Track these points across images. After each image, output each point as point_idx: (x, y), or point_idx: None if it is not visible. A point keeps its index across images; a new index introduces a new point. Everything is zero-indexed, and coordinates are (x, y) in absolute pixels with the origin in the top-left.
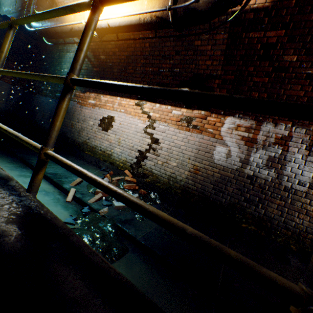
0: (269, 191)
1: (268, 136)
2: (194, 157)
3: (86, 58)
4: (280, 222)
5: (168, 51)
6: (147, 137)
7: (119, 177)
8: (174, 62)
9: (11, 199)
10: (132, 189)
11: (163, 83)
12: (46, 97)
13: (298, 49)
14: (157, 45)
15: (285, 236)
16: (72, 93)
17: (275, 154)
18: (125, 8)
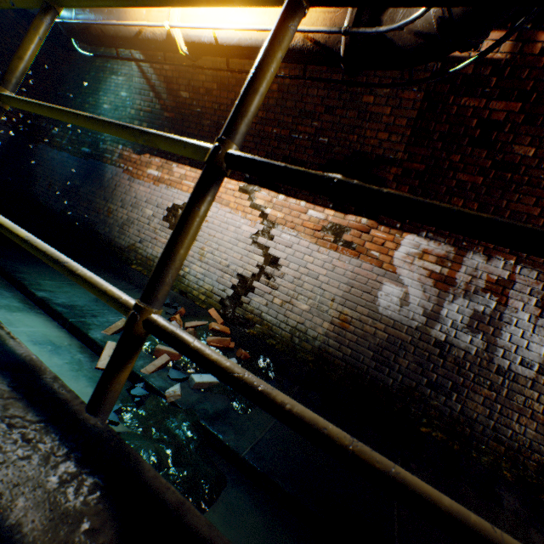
0: (471, 373)
1: (474, 275)
2: (342, 298)
3: (152, 91)
4: (487, 429)
5: (312, 104)
6: (257, 252)
7: (198, 322)
8: (320, 125)
9: (64, 448)
10: (223, 346)
11: (295, 158)
12: (60, 151)
13: (539, 137)
14: (293, 90)
15: (494, 454)
16: (221, 184)
17: (485, 308)
18: (255, 15)
